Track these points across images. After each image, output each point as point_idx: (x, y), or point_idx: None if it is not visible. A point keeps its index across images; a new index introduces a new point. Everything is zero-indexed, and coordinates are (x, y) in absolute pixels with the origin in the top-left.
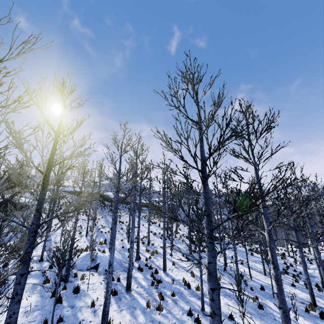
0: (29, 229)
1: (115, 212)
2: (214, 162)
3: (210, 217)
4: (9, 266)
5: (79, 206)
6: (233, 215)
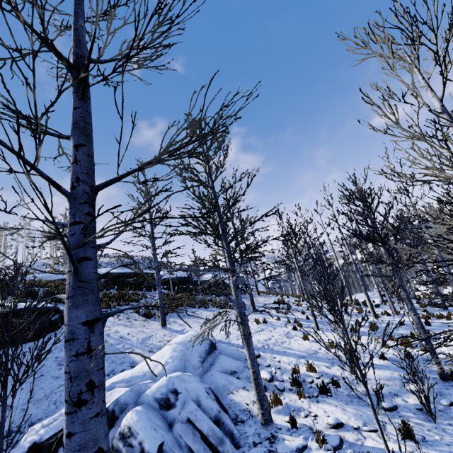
0: None
1: None
2: None
3: None
4: None
5: None
6: None
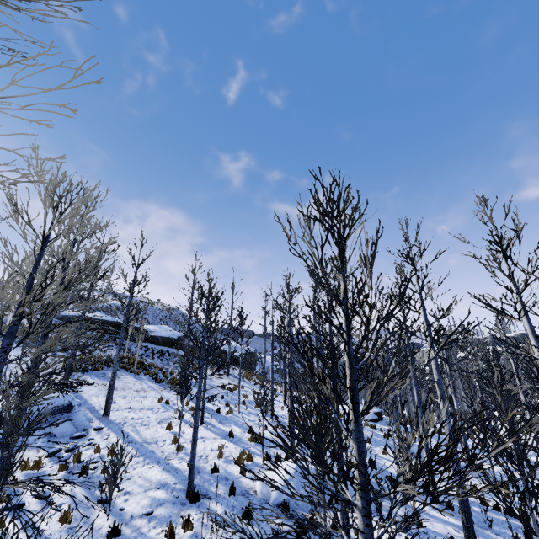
0: None
1: None
2: None
3: None
4: (121, 531)
5: None
6: None
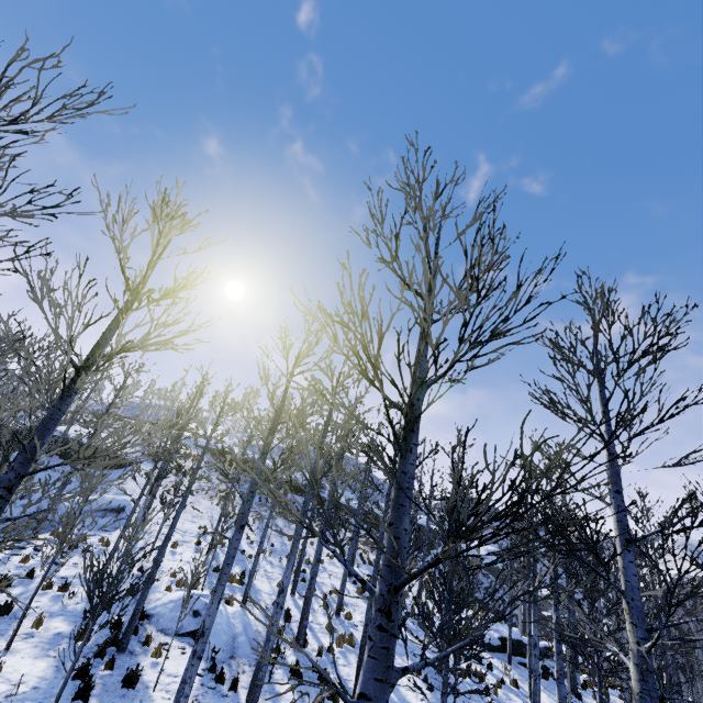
0: (1, 478)
1: (246, 502)
2: (415, 380)
3: (398, 546)
4: (38, 578)
5: (116, 450)
6: (445, 548)
